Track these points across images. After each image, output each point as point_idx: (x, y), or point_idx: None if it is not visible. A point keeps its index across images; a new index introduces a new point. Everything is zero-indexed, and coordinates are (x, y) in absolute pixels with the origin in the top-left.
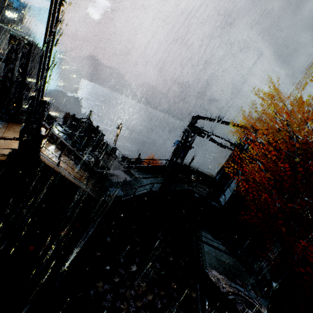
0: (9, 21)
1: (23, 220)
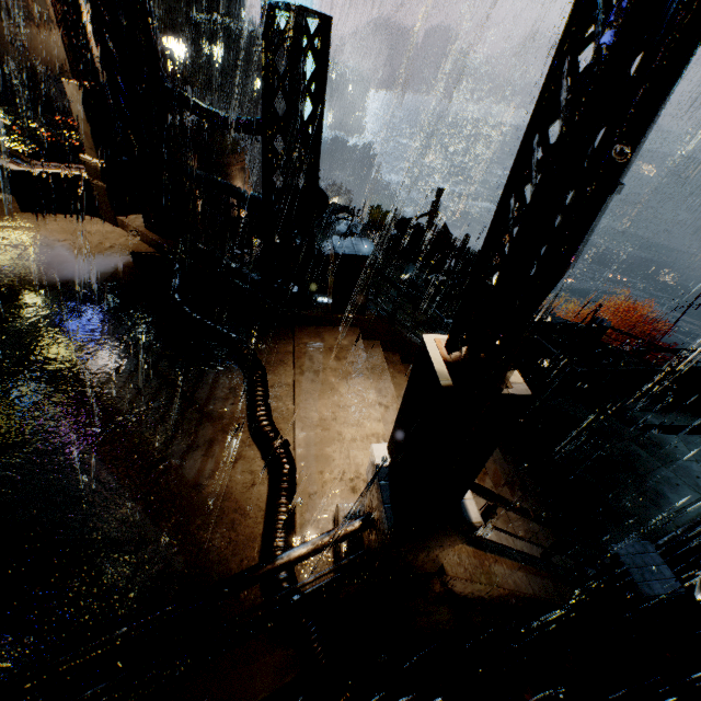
0: (232, 1)
1: (376, 660)
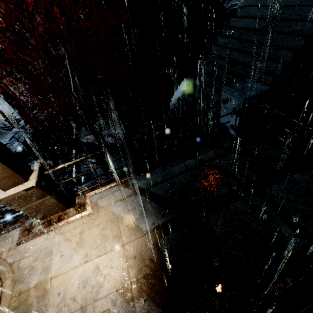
0: None
1: None
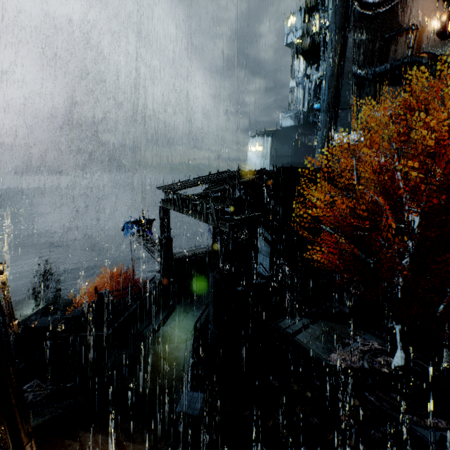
0: None
1: None
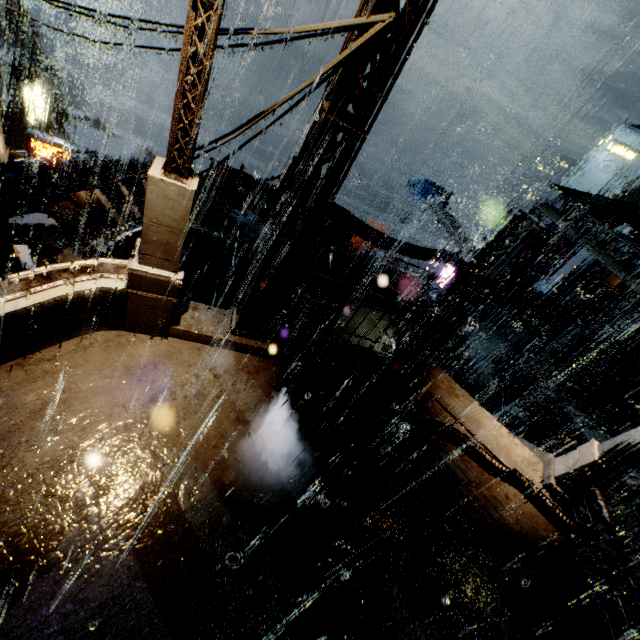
0: None
1: None
